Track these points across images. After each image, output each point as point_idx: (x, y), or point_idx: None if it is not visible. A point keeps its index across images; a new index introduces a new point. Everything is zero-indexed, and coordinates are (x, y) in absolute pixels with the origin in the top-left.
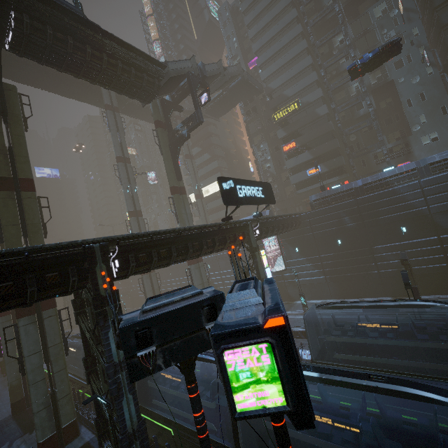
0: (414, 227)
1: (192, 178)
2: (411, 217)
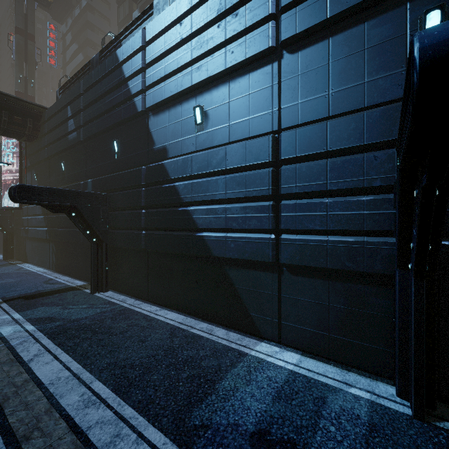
0: (128, 144)
1: (17, 65)
2: (124, 117)
